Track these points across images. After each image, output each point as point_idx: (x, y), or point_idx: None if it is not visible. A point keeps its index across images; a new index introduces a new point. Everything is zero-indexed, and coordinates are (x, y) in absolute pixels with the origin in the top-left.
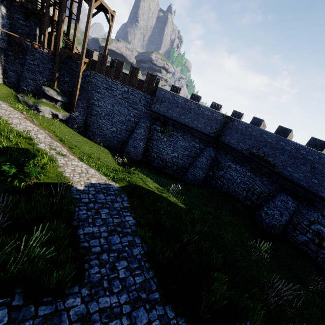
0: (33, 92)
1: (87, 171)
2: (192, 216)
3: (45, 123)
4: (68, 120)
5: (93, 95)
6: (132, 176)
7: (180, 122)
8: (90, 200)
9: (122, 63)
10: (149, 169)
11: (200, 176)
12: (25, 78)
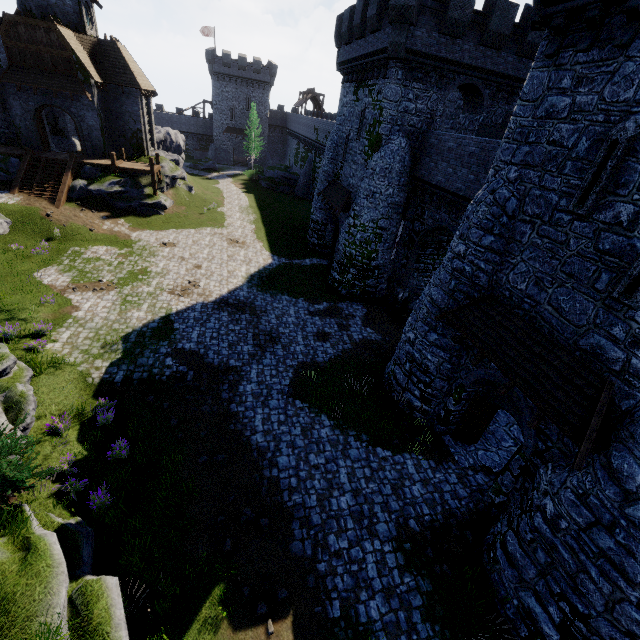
0: None
1: None
2: None
3: None
4: None
5: None
6: None
7: None
8: None
9: None
10: None
11: None
12: None
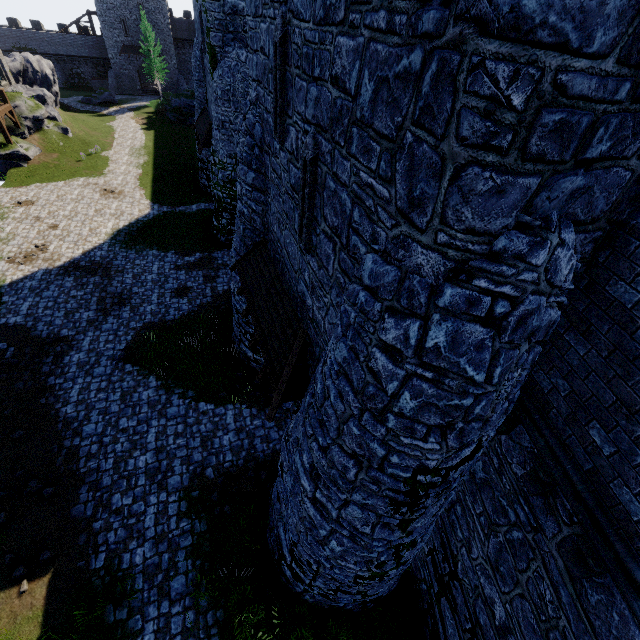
0: None
1: None
2: None
3: None
4: None
5: None
6: None
7: None
8: None
9: None
10: None
11: None
12: None
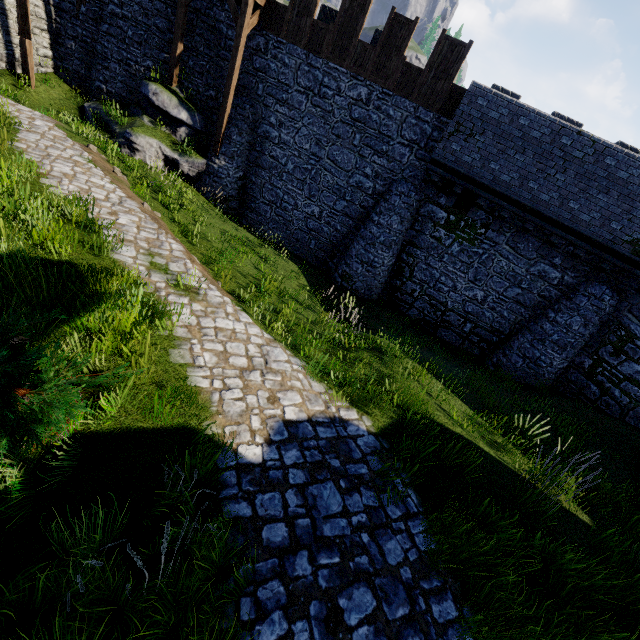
0: (121, 97)
1: (266, 361)
2: (635, 572)
3: (145, 182)
4: (201, 178)
5: (267, 111)
6: (389, 370)
7: (520, 200)
8: (292, 532)
9: (364, 5)
10: (401, 329)
11: (552, 368)
12: (102, 58)
